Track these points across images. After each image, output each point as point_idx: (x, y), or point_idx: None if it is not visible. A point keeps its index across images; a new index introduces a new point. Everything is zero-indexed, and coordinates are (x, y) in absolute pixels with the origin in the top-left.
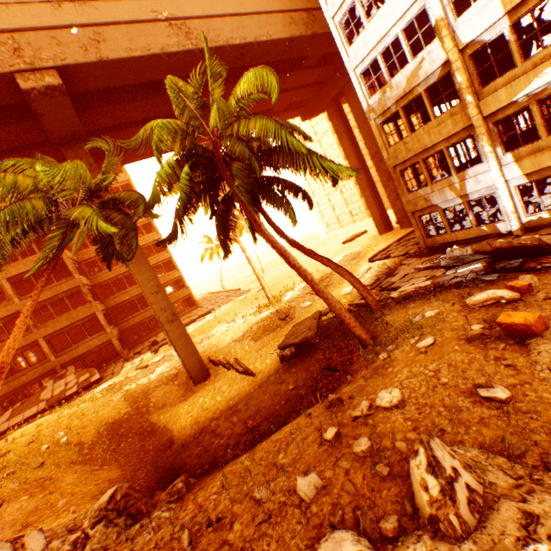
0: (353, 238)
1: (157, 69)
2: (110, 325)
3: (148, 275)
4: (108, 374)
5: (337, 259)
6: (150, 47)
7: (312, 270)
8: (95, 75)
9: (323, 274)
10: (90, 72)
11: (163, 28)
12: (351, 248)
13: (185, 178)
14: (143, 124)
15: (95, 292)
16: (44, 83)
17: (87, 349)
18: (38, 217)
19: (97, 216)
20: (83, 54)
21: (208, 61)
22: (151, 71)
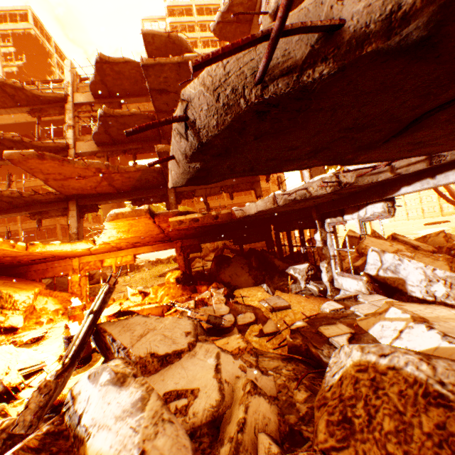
0: (435, 223)
1: None
2: None
3: None
4: None
5: (424, 230)
6: None
7: (400, 233)
8: None
9: (415, 235)
10: None
11: None
12: (437, 227)
13: None
14: None
15: None
16: None
17: None
18: None
19: None
20: None
21: None
22: None
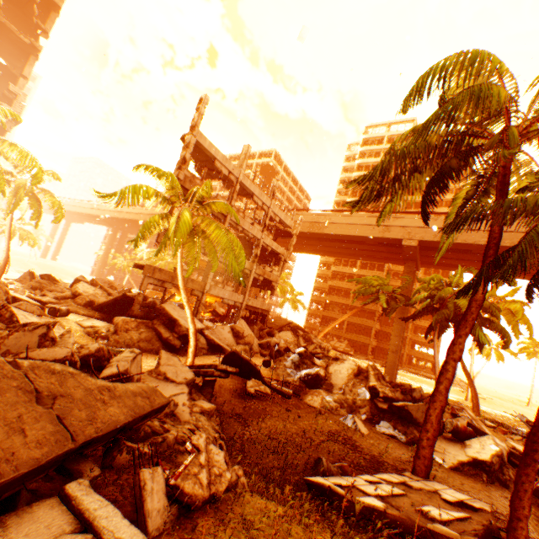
0: None
1: (468, 246)
2: (373, 338)
3: (398, 326)
4: (356, 356)
5: None
6: (467, 240)
7: None
8: (434, 243)
9: None
10: (432, 243)
11: (481, 233)
12: None
13: (425, 303)
14: (455, 259)
15: (380, 317)
16: (410, 244)
17: (356, 339)
18: (372, 292)
19: (384, 300)
20: (432, 237)
21: (461, 271)
22: (464, 247)
